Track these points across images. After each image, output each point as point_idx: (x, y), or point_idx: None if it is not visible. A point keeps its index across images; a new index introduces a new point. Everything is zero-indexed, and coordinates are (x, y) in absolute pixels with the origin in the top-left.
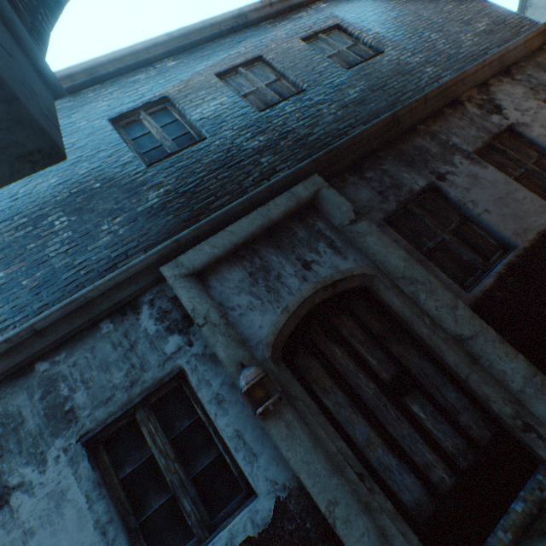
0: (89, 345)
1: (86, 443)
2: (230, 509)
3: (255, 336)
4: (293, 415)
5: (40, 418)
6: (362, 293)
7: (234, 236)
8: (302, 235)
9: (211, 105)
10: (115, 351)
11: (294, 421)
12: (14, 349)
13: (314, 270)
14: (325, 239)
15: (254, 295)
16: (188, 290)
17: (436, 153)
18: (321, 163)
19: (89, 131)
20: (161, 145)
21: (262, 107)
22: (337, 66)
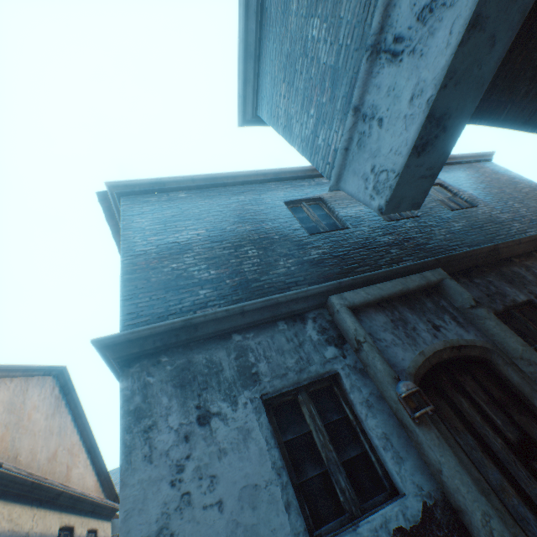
0: (269, 334)
1: (263, 402)
2: (377, 501)
3: (399, 364)
4: (438, 433)
5: (234, 371)
6: (480, 363)
7: (381, 291)
8: (430, 305)
9: (352, 209)
10: (288, 343)
11: (440, 437)
12: (226, 318)
13: (442, 332)
14: (449, 313)
15: (396, 336)
16: (350, 316)
17: (531, 280)
18: (440, 262)
19: (271, 205)
20: (315, 225)
21: (386, 219)
22: (442, 207)
